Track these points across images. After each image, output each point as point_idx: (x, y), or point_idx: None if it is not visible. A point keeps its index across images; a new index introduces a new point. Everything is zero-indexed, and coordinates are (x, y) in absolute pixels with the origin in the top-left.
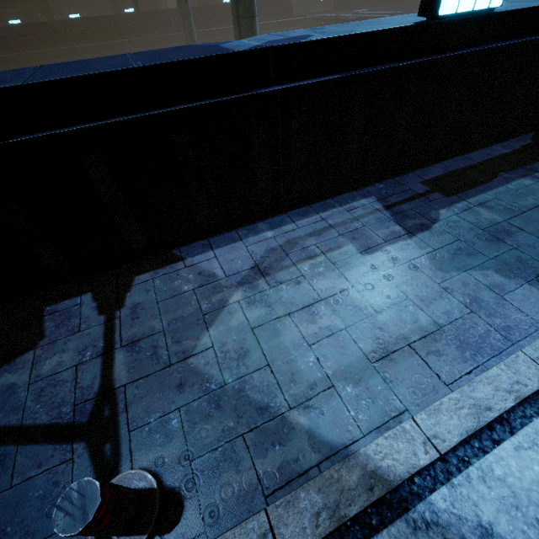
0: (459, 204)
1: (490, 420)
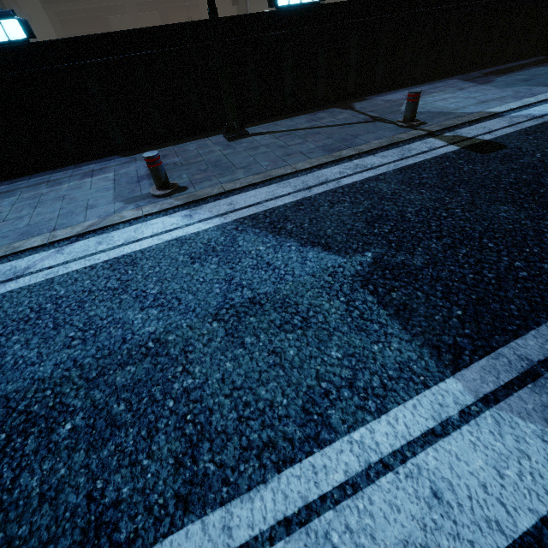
0: (504, 76)
1: (528, 104)
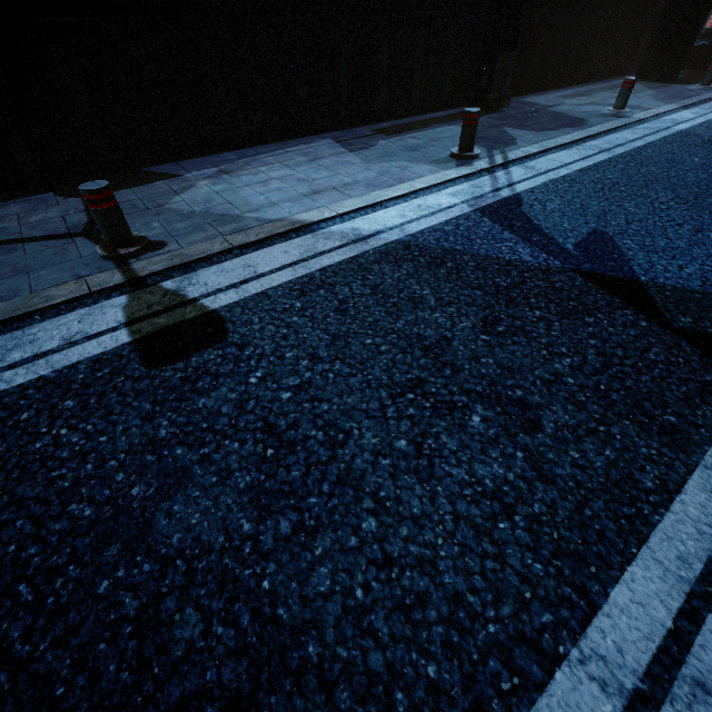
0: (395, 138)
1: (373, 203)
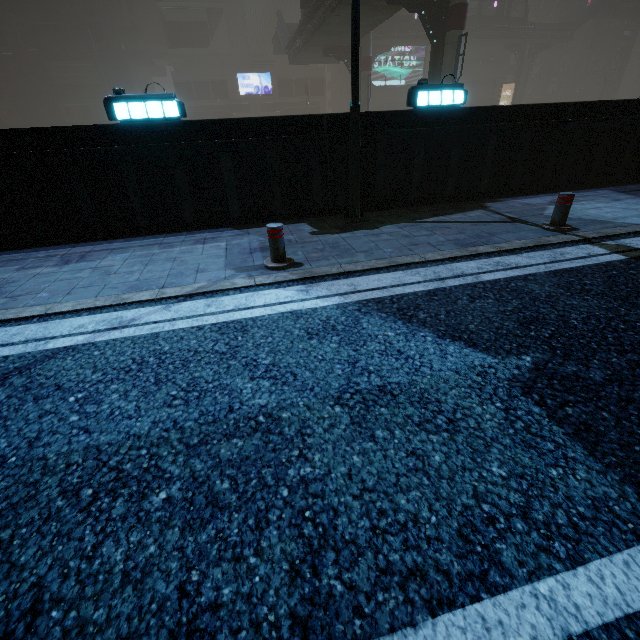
0: None
1: None
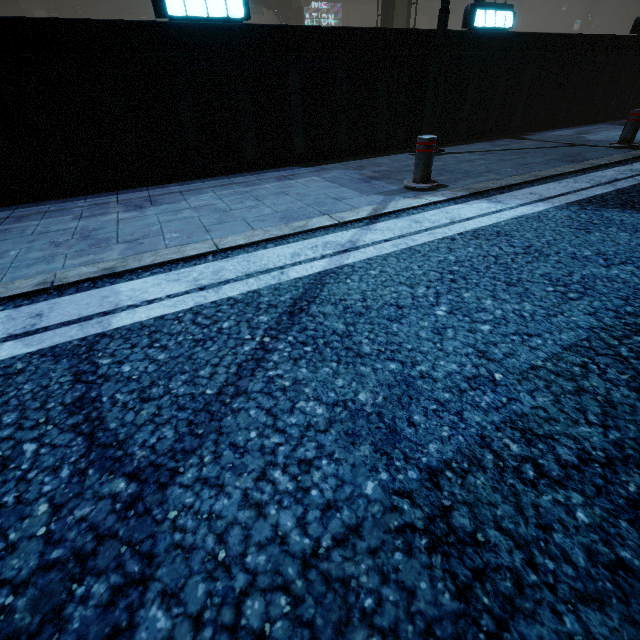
0: None
1: None
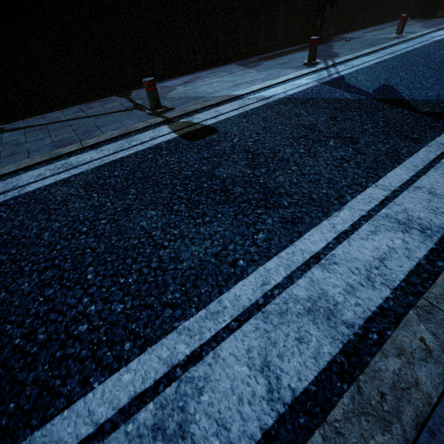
0: (271, 60)
1: (268, 85)
